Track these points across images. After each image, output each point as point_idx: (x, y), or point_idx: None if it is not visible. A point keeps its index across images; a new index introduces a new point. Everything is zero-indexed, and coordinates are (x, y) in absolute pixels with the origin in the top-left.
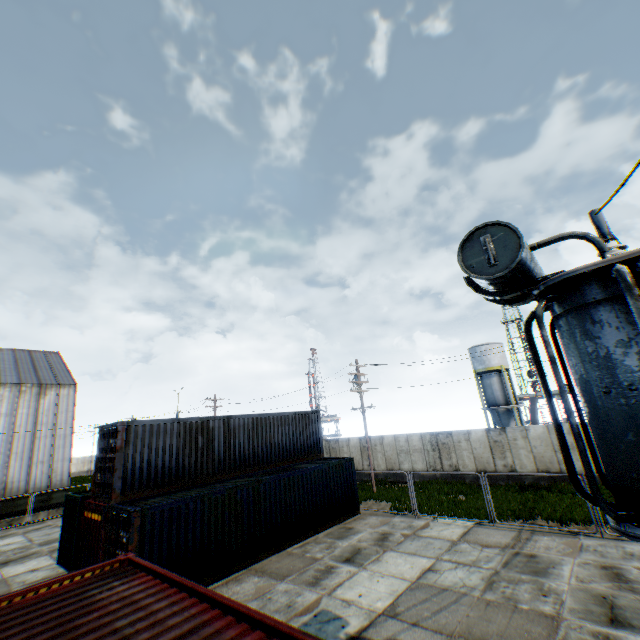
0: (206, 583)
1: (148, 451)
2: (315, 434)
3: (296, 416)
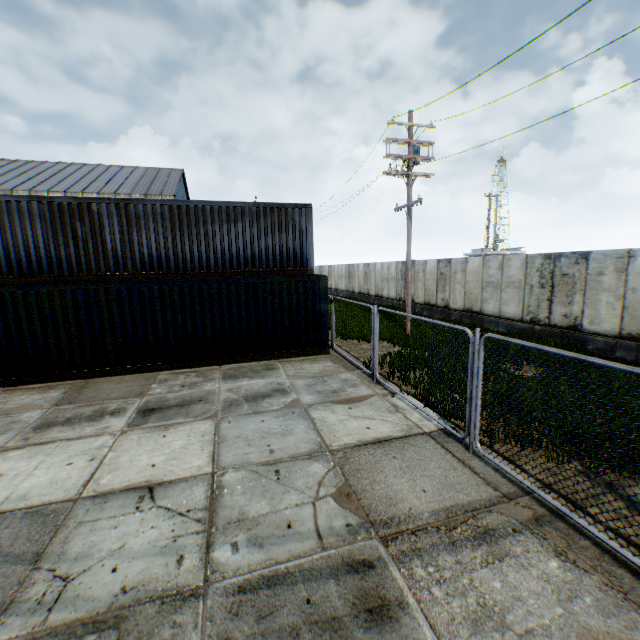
0: (26, 382)
1: (3, 234)
2: (299, 240)
3: (260, 210)
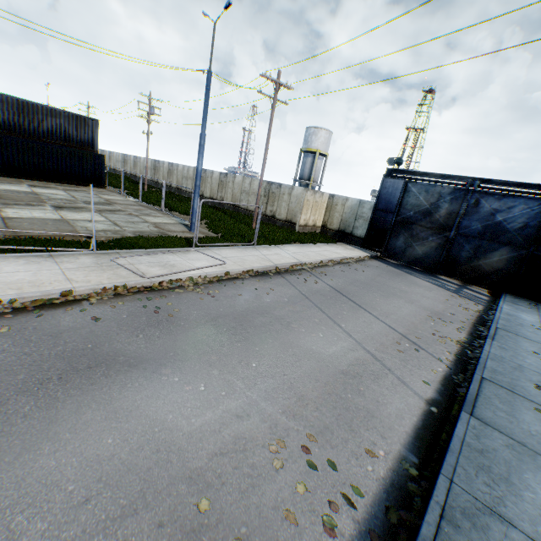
0: None
1: None
2: (92, 135)
3: (71, 115)
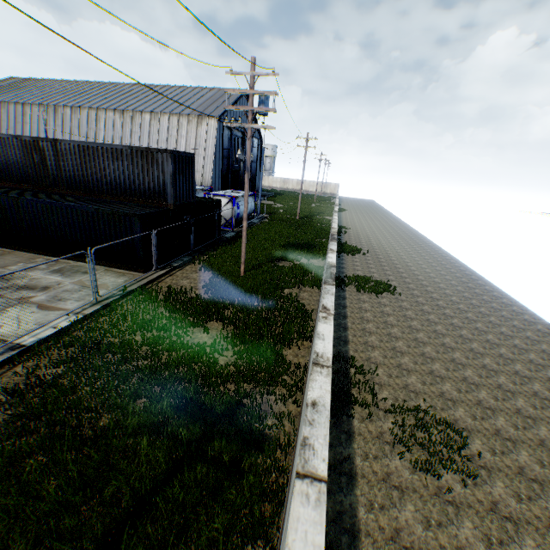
0: None
1: (6, 157)
2: (163, 179)
3: (134, 152)
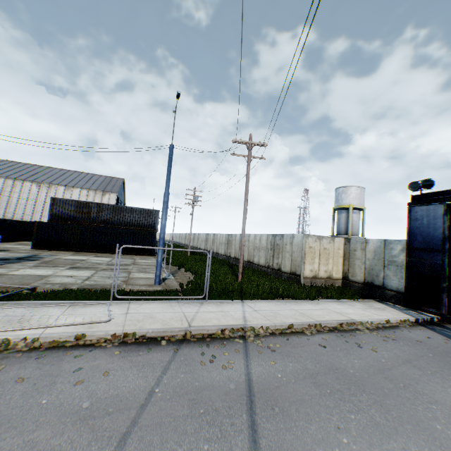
0: (62, 250)
1: (62, 209)
2: (154, 221)
3: (142, 210)
